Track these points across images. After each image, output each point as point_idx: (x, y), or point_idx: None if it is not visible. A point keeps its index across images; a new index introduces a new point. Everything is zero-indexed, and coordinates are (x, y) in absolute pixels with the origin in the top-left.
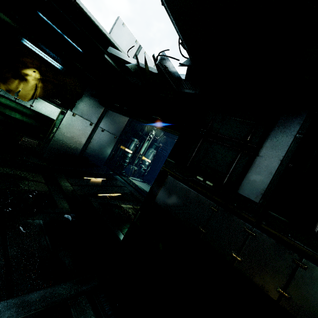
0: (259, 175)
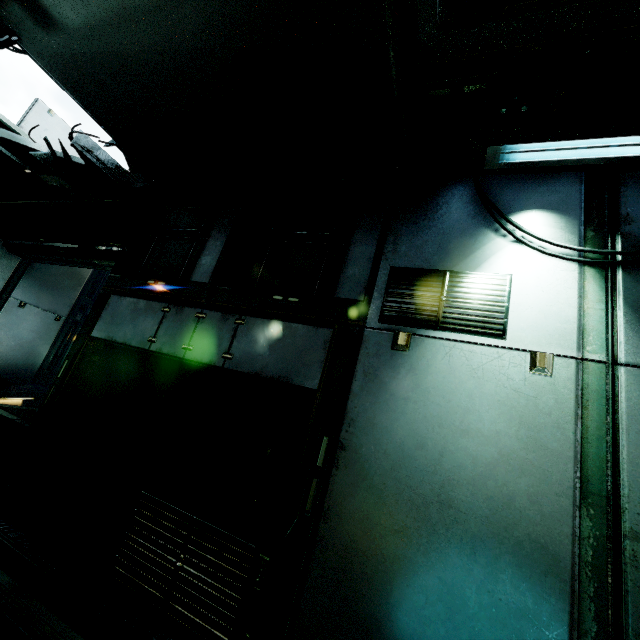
0: (210, 256)
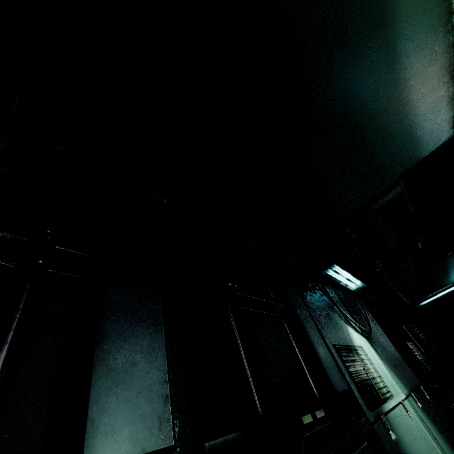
0: (134, 336)
